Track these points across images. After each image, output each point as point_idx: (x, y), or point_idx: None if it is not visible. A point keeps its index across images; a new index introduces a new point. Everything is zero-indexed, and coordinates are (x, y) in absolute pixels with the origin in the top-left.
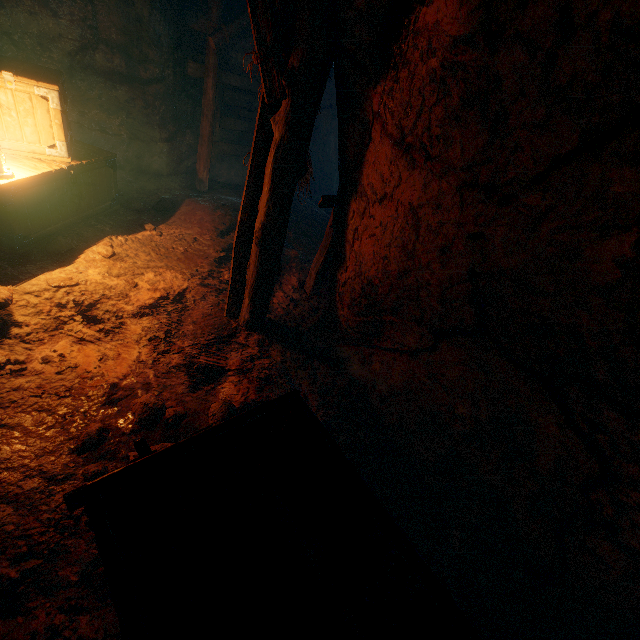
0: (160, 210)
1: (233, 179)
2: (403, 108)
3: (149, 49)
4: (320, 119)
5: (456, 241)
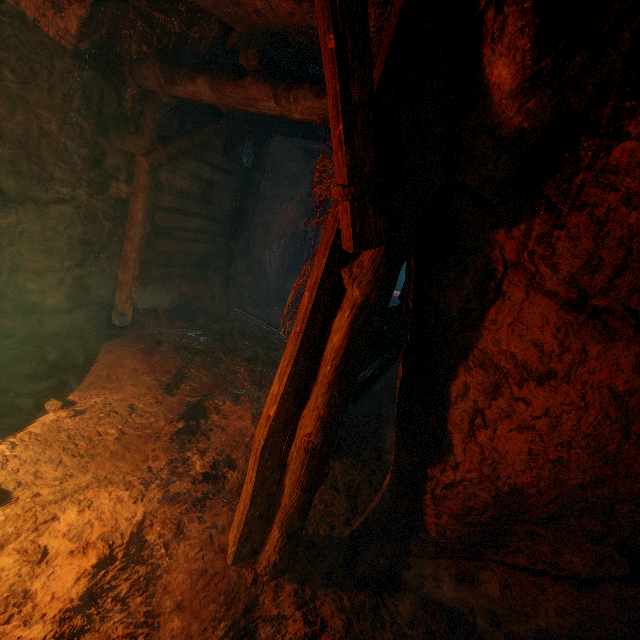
0: (65, 368)
1: (160, 304)
2: (581, 260)
3: (55, 166)
4: (255, 234)
5: None
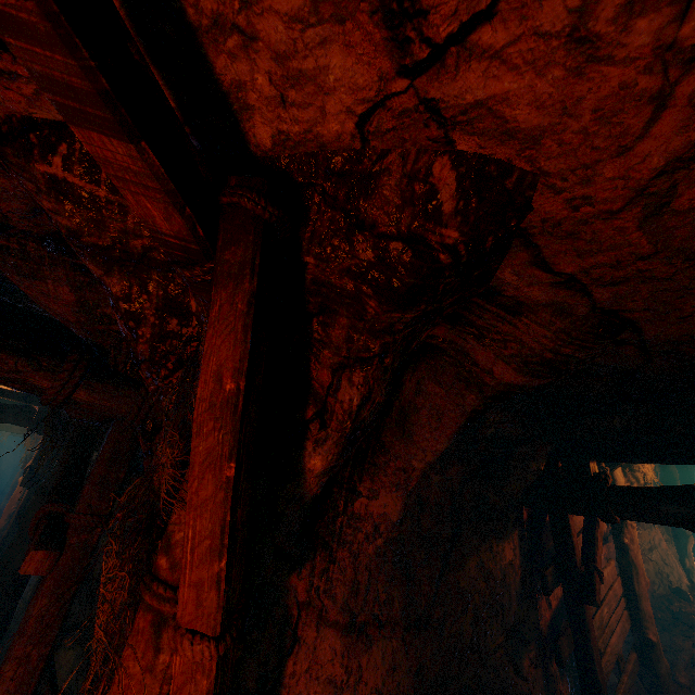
0: None
1: None
2: (349, 587)
3: None
4: None
5: (409, 689)
